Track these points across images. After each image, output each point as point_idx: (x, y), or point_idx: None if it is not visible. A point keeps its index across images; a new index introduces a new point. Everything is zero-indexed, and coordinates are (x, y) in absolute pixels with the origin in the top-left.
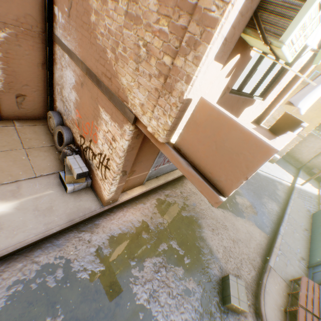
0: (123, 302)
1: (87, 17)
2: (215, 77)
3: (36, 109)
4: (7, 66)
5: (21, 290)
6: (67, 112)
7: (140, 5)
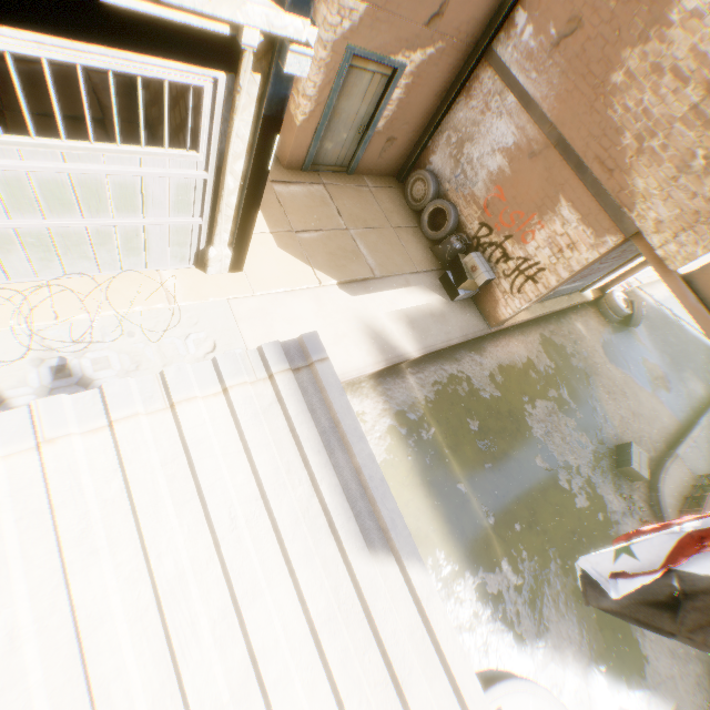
0: (522, 431)
1: (602, 70)
2: None
3: (394, 160)
4: (405, 96)
5: (441, 390)
6: (462, 181)
7: None
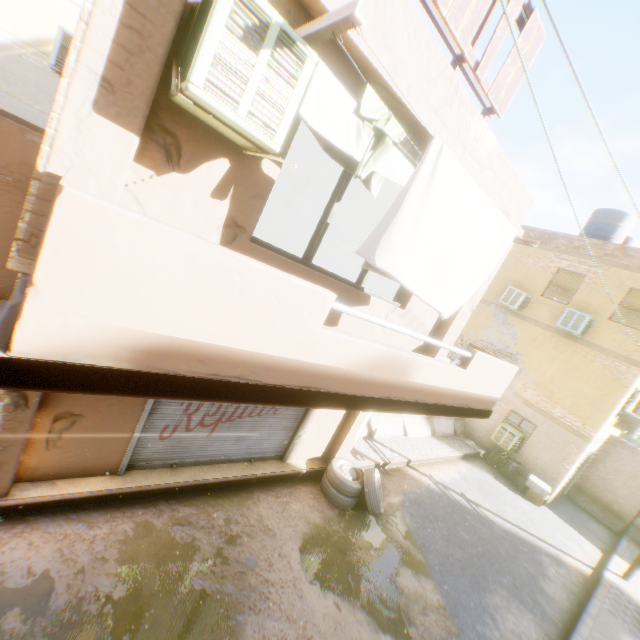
0: None
1: None
2: (131, 158)
3: None
4: None
5: None
6: None
7: None
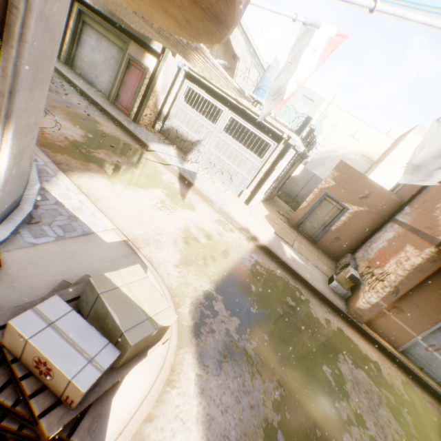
0: (327, 349)
1: (431, 206)
2: None
3: (337, 251)
4: (347, 221)
5: (285, 280)
6: (365, 255)
7: None
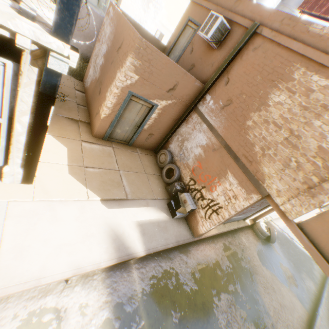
0: (211, 321)
1: (242, 119)
2: None
3: (152, 143)
4: (158, 117)
5: (156, 283)
6: (182, 157)
7: (300, 141)
